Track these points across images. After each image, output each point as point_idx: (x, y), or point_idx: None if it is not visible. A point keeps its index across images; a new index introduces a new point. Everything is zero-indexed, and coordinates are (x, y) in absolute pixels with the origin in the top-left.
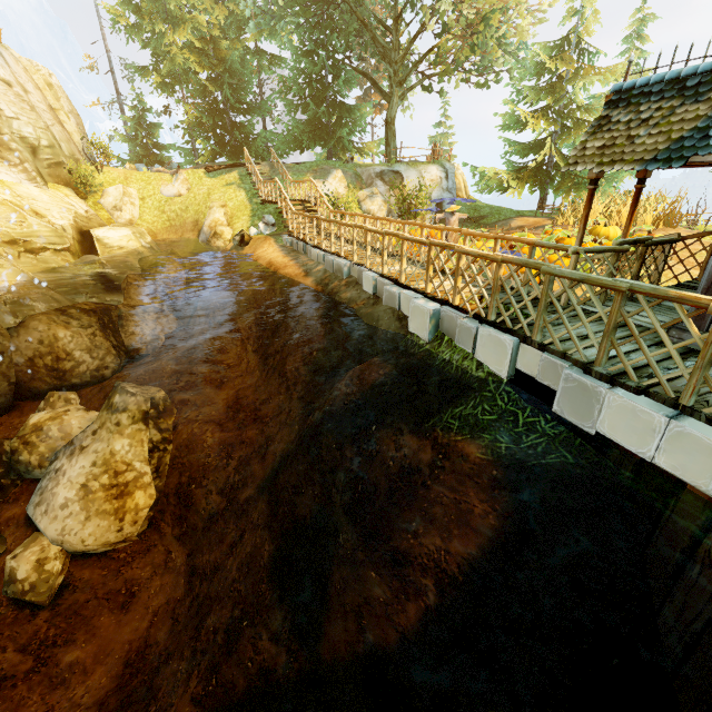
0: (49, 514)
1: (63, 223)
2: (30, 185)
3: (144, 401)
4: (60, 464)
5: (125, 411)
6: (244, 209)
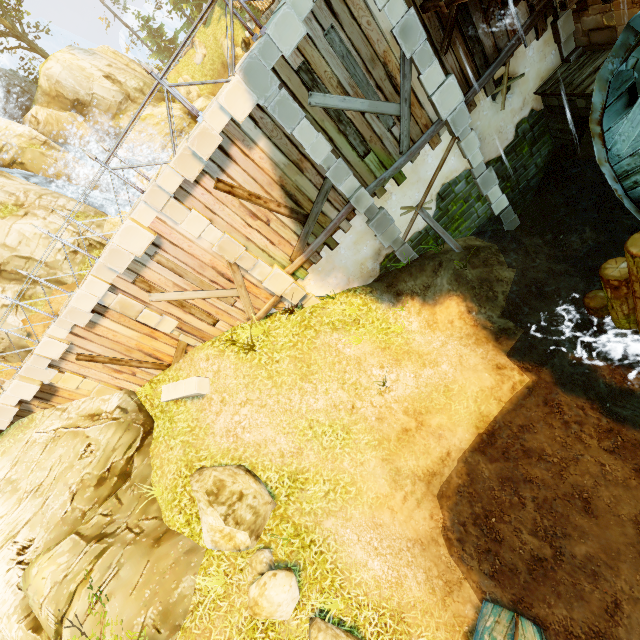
0: None
1: (179, 114)
2: (156, 109)
3: None
4: None
5: None
6: (236, 27)
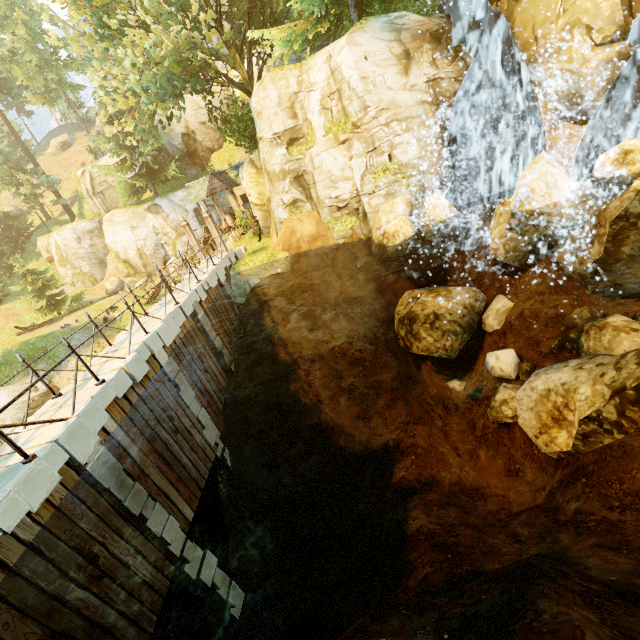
0: (527, 384)
1: None
2: None
3: (636, 377)
4: (571, 364)
5: (617, 369)
6: None
